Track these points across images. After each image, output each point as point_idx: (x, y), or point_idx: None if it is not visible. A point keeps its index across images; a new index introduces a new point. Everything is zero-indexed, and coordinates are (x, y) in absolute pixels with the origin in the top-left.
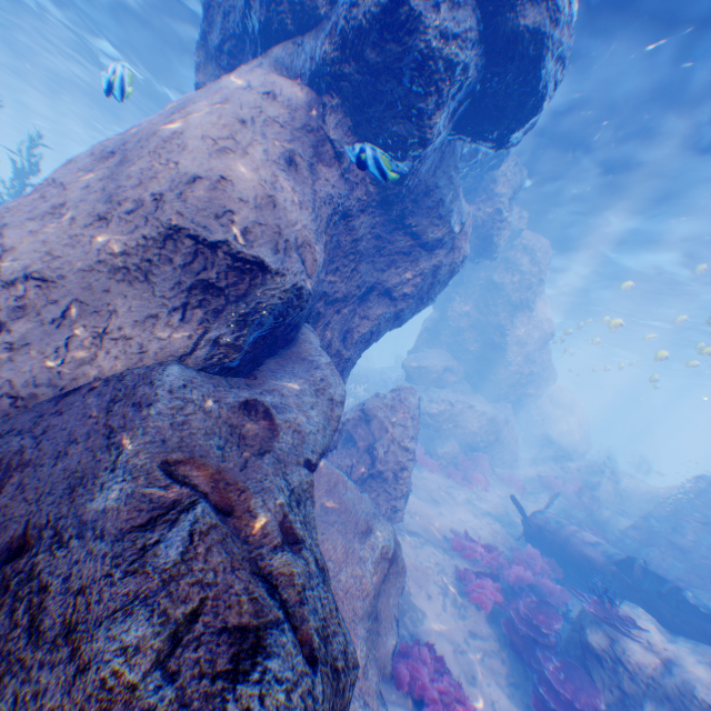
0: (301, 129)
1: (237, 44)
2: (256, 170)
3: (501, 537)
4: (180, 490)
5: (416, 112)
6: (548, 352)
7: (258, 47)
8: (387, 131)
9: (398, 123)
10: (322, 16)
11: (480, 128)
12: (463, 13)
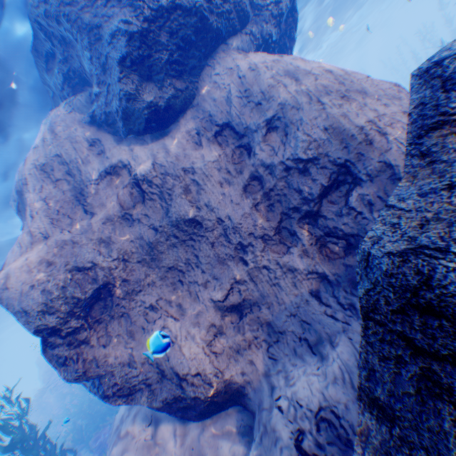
0: None
1: (181, 54)
2: None
3: None
4: None
5: (291, 50)
6: None
7: (207, 48)
8: None
9: None
10: (249, 15)
11: None
12: None
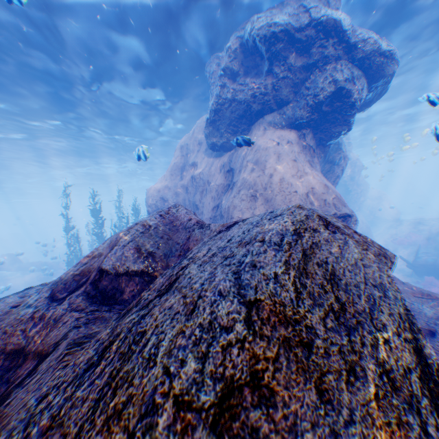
0: (302, 149)
1: (236, 121)
2: (313, 178)
3: (404, 279)
4: (435, 300)
5: (347, 122)
6: (360, 175)
7: (251, 119)
8: (331, 132)
9: (337, 128)
10: (291, 100)
11: (359, 110)
12: (360, 79)
